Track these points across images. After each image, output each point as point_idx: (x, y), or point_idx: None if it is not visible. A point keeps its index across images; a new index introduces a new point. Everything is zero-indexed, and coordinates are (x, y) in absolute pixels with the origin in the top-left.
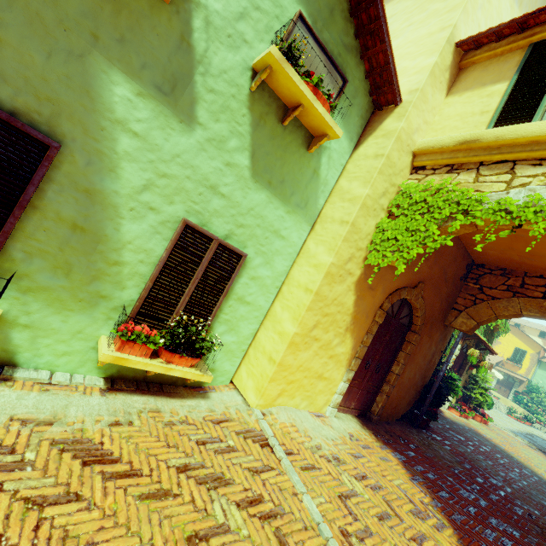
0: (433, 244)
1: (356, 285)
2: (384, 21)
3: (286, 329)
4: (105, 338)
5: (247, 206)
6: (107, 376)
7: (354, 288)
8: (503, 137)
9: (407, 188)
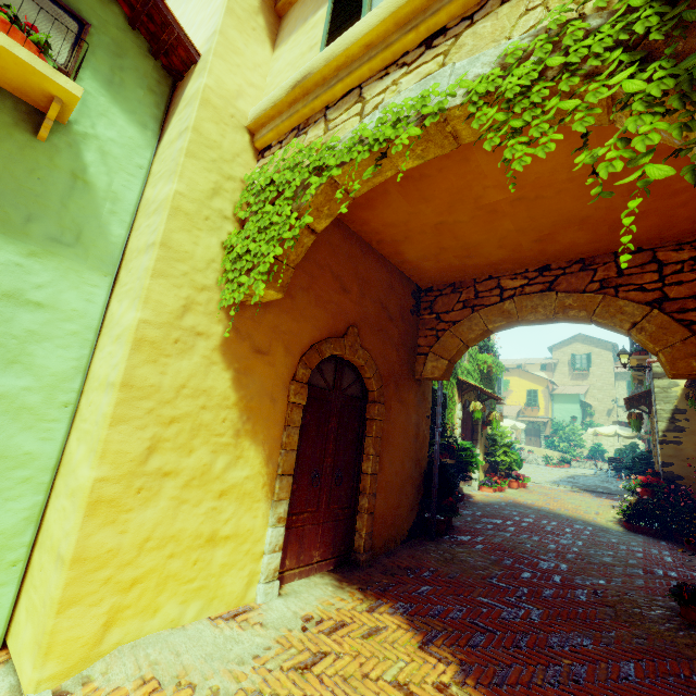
0: (291, 233)
1: (223, 352)
2: None
3: (80, 480)
4: None
5: None
6: None
7: (222, 359)
8: (333, 55)
9: (250, 177)
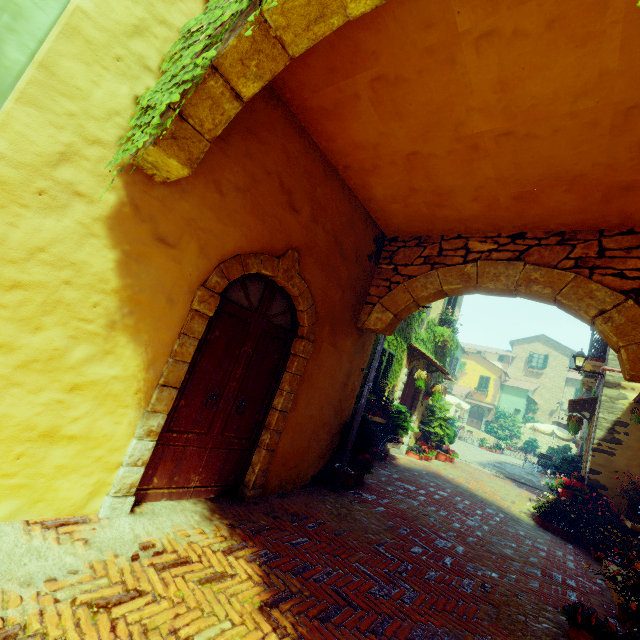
0: (192, 73)
1: (110, 226)
2: None
3: None
4: None
5: None
6: None
7: (107, 233)
8: None
9: (186, 25)
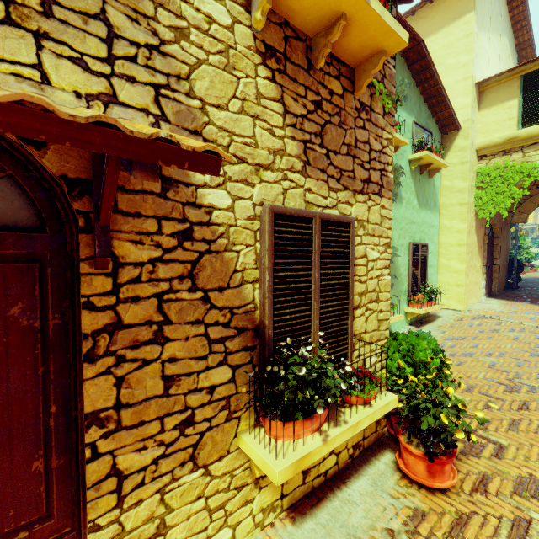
0: (518, 196)
1: (475, 230)
2: (448, 101)
3: (458, 268)
4: (407, 308)
5: (421, 221)
6: (408, 324)
7: (475, 232)
8: (532, 134)
9: (483, 171)
